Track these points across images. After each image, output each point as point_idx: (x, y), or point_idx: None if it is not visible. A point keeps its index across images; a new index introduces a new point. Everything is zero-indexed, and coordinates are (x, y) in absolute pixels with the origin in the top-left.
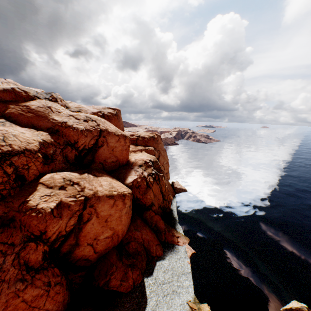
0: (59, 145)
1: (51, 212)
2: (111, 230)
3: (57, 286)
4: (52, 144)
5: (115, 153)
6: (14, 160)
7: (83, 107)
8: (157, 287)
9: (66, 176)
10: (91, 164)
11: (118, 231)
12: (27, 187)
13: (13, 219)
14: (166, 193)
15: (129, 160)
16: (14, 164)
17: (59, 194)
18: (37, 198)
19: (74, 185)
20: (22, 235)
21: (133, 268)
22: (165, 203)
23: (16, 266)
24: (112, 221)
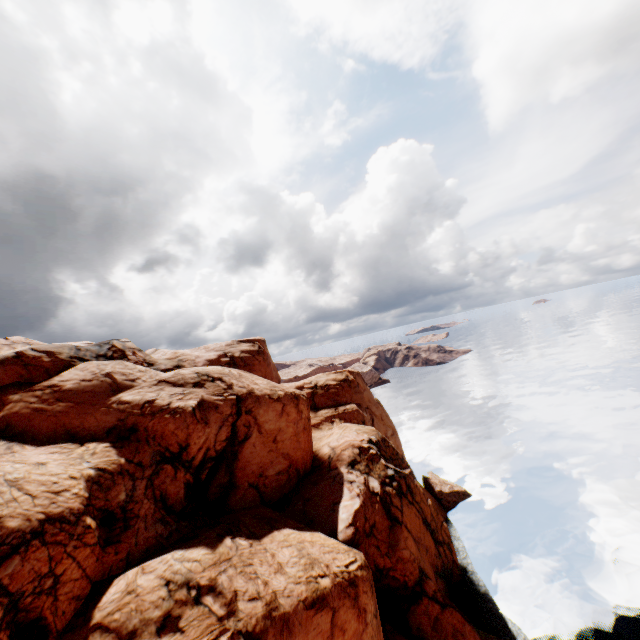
0: (141, 467)
1: None
2: None
3: None
4: (123, 471)
5: (283, 447)
6: (8, 572)
7: (185, 354)
8: None
9: (174, 571)
10: (227, 497)
11: None
12: None
13: None
14: (436, 521)
15: (316, 453)
16: (6, 588)
17: None
18: None
19: (202, 598)
20: None
21: None
22: (444, 554)
23: None
24: None
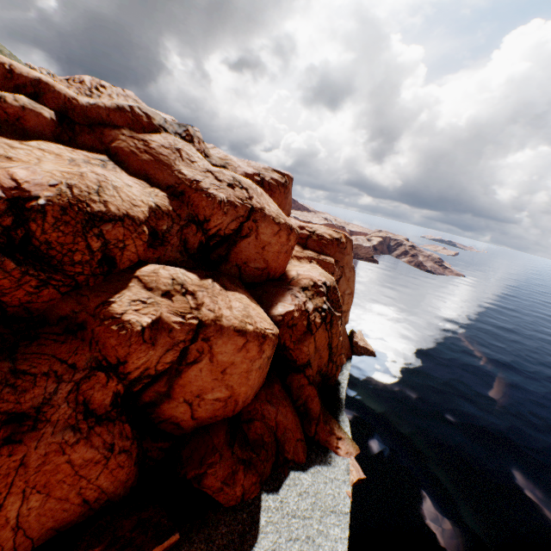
0: (179, 218)
1: (140, 332)
2: (227, 390)
3: (122, 455)
4: (169, 214)
5: (266, 255)
6: (106, 229)
7: (231, 160)
8: (280, 518)
9: (178, 276)
10: (220, 264)
11: (239, 394)
12: (115, 279)
13: (84, 326)
14: (338, 351)
15: (286, 272)
16: (104, 235)
17: (159, 304)
18: (126, 301)
19: (187, 295)
20: (90, 356)
21: (247, 469)
22: (331, 368)
23: (71, 402)
24: (233, 375)
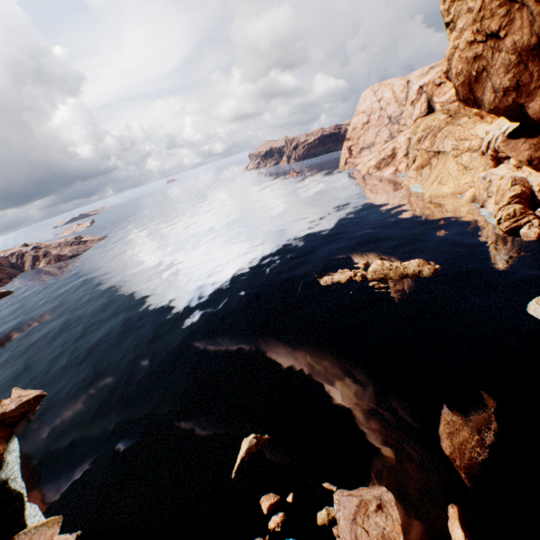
0: None
1: None
2: None
3: None
4: None
5: None
6: None
7: None
8: None
9: None
10: None
11: None
12: None
13: None
14: None
15: None
16: None
17: None
18: None
19: None
20: None
21: None
22: None
23: None
24: None
